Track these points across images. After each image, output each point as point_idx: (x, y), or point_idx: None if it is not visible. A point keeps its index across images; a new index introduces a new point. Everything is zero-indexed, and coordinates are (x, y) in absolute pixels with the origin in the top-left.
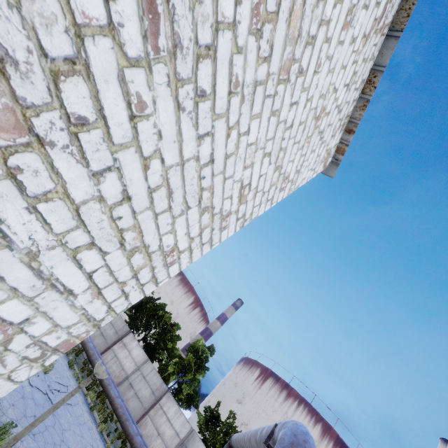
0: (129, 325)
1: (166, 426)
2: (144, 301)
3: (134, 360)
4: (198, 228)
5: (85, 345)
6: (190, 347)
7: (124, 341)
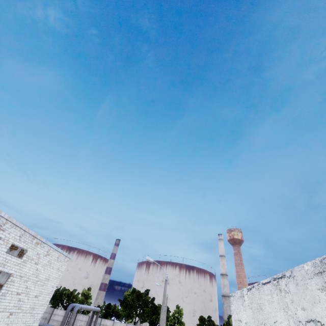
0: (53, 307)
1: (81, 322)
2: (55, 293)
3: (61, 316)
4: (49, 296)
5: (40, 325)
6: (82, 294)
7: (54, 313)
